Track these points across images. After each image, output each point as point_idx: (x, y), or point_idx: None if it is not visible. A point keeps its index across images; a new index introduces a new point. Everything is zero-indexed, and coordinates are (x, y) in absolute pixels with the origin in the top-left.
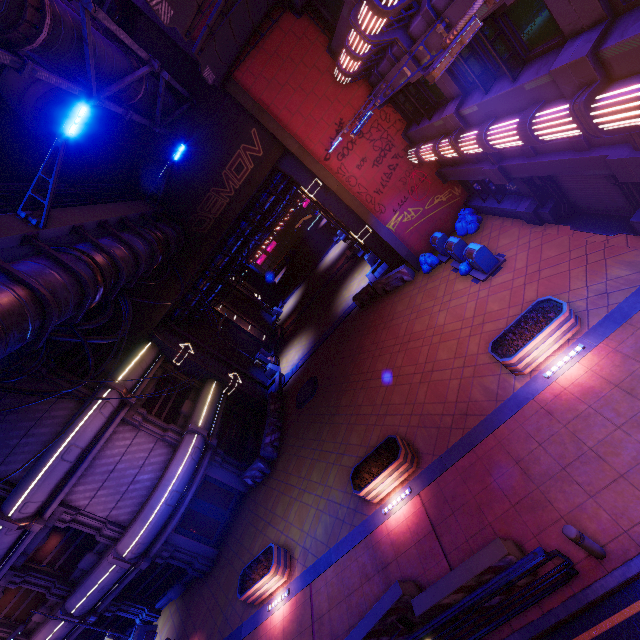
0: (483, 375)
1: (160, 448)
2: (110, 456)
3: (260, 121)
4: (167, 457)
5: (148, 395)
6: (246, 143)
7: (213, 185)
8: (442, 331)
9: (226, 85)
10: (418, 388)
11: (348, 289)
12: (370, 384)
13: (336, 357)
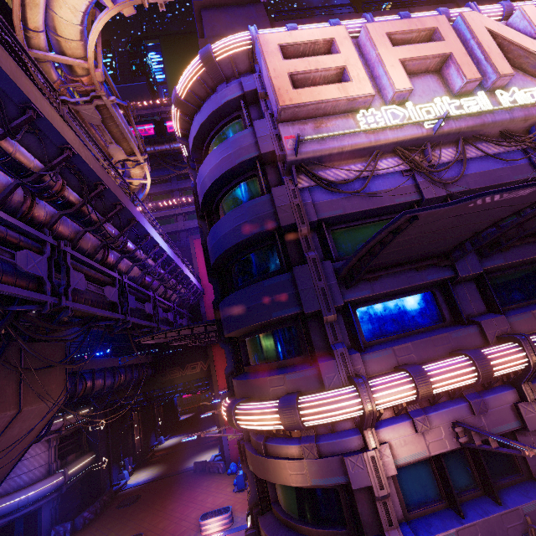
0: (194, 530)
1: (44, 468)
2: (28, 452)
3: (210, 363)
4: (42, 476)
5: (66, 435)
6: (203, 362)
7: (180, 366)
8: (204, 504)
9: (208, 346)
10: (172, 524)
11: (201, 456)
12: (159, 513)
13: (160, 490)
